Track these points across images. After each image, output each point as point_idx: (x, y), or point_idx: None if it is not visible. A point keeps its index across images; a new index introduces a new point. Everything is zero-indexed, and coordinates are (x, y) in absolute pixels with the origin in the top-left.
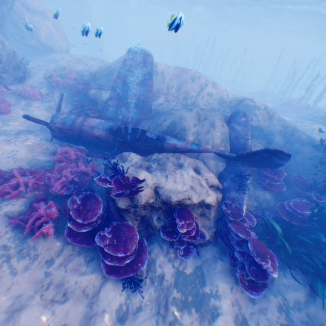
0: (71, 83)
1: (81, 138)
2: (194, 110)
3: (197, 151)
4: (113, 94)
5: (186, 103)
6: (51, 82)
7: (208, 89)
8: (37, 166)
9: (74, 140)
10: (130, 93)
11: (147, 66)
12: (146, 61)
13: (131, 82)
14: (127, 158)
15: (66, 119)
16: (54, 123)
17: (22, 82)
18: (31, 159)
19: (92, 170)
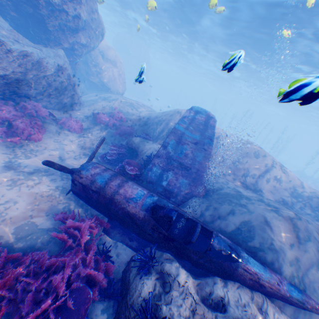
0: (115, 123)
1: (106, 207)
2: (284, 214)
3: (300, 305)
4: (162, 152)
5: (245, 181)
6: (97, 118)
7: (276, 172)
8: (26, 241)
9: (96, 206)
10: (183, 156)
11: (209, 129)
12: (208, 124)
13: (187, 143)
14: (172, 283)
15: (97, 176)
16: (79, 174)
17: (70, 110)
18: (24, 222)
19: (105, 271)
